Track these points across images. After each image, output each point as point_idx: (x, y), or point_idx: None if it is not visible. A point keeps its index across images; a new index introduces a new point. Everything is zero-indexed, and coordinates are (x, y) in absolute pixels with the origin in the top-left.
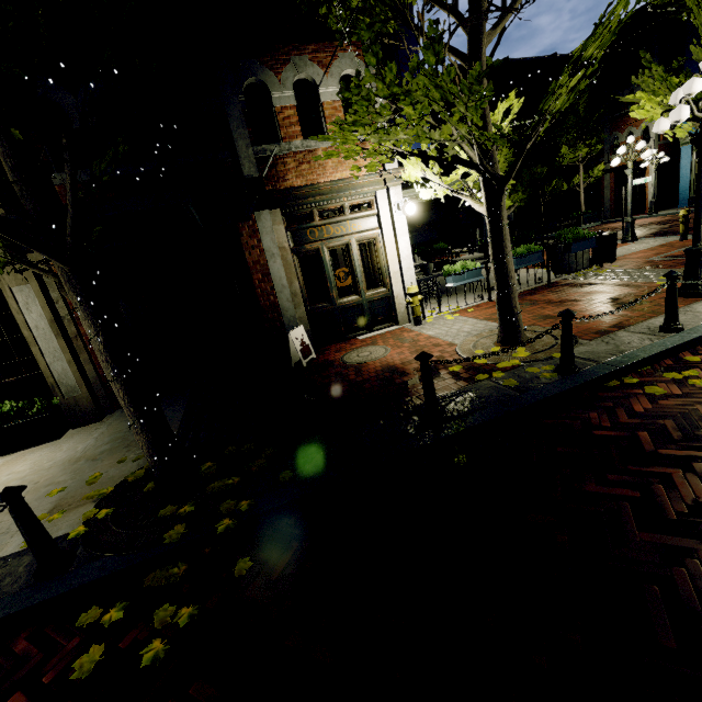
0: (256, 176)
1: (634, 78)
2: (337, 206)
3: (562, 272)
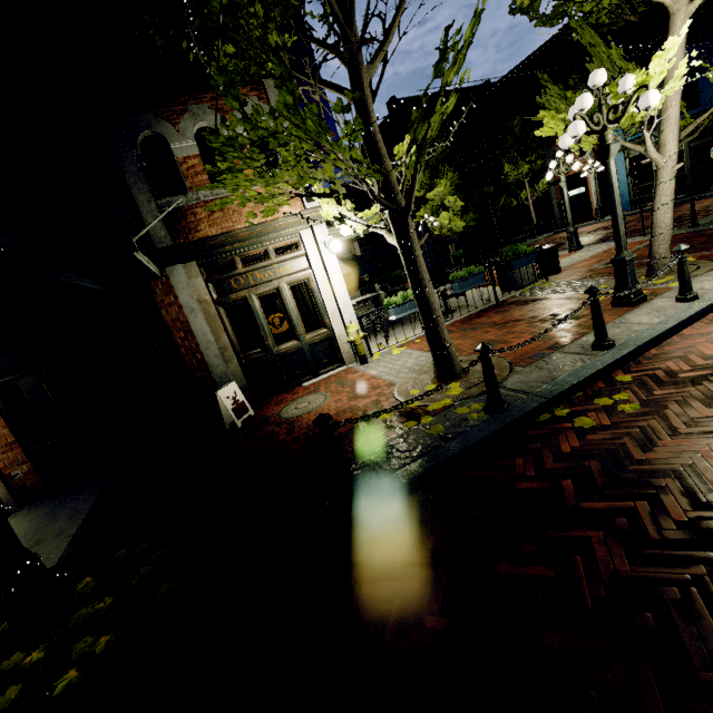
0: (162, 230)
1: (539, 98)
2: (260, 251)
3: (508, 290)
